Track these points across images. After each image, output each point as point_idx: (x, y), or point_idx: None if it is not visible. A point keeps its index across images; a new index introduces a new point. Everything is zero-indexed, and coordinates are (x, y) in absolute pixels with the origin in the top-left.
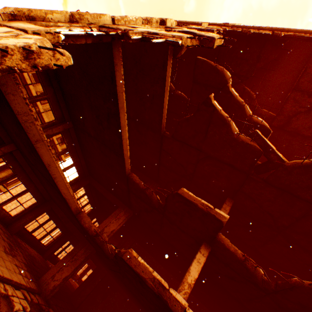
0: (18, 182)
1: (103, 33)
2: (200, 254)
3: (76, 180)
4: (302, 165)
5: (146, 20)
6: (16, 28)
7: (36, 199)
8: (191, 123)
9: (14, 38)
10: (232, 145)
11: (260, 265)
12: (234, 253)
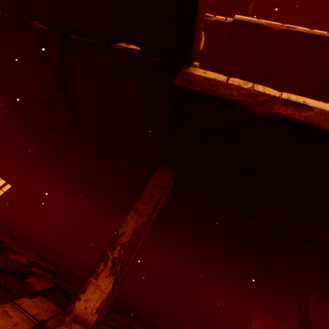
0: None
1: None
2: None
3: None
4: None
5: None
6: None
7: None
8: None
9: None
10: None
11: None
12: None
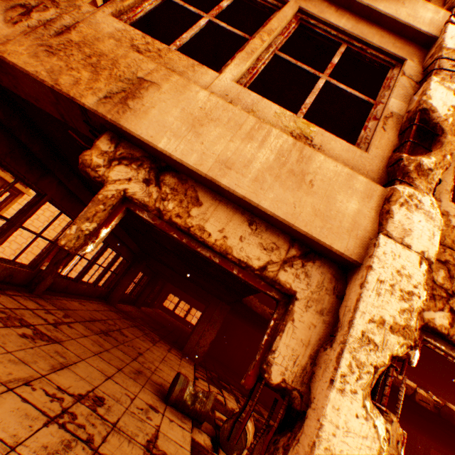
0: (14, 200)
1: None
2: None
3: None
4: None
5: None
6: None
7: (127, 259)
8: None
9: None
10: None
11: None
12: None
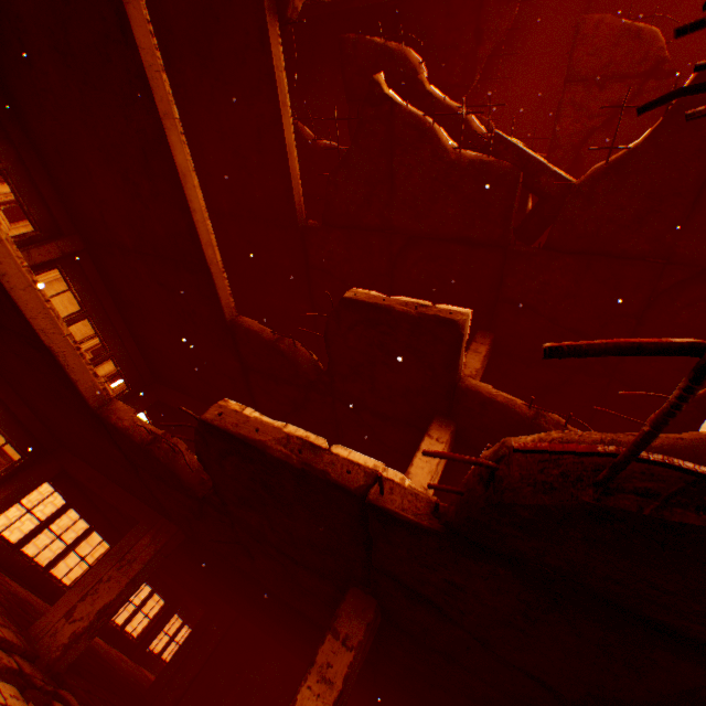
0: None
1: None
2: (431, 441)
3: (122, 397)
4: (608, 165)
5: None
6: None
7: (16, 447)
8: (354, 167)
9: None
10: (452, 182)
11: None
12: (507, 405)
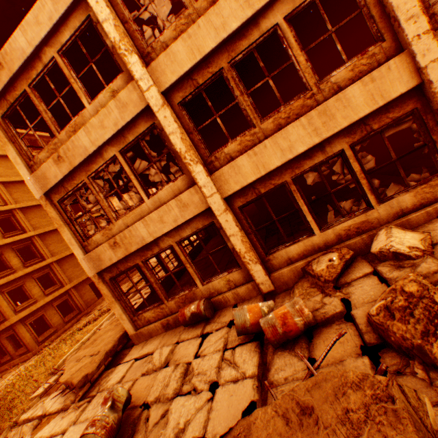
0: None
1: None
2: None
3: None
4: None
5: None
6: None
7: None
8: None
9: None
10: None
11: None
12: None
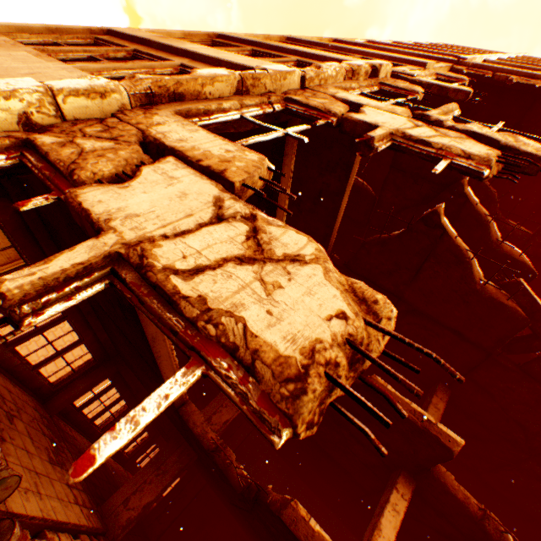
0: None
1: (308, 128)
2: (397, 495)
3: None
4: None
5: (351, 71)
6: (196, 162)
7: (93, 354)
8: (389, 250)
9: (272, 262)
10: (467, 299)
11: (481, 499)
12: (464, 503)
